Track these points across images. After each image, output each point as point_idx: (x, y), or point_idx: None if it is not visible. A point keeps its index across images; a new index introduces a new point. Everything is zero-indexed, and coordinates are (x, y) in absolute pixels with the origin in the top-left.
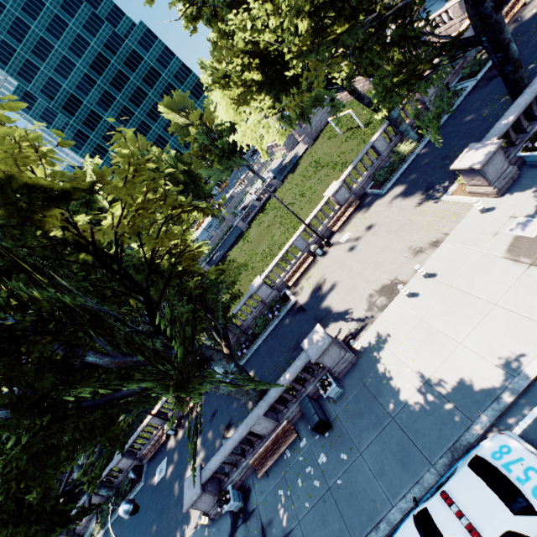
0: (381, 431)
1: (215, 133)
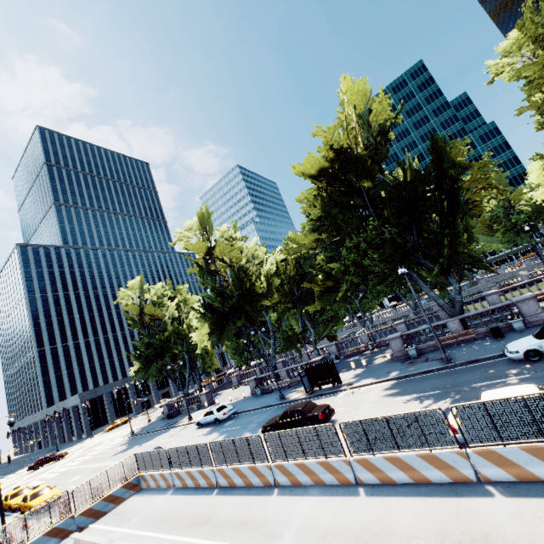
0: None
1: (514, 211)
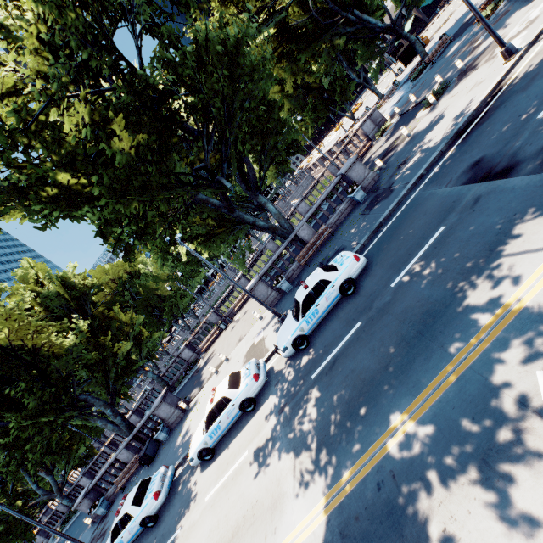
0: (160, 464)
1: None
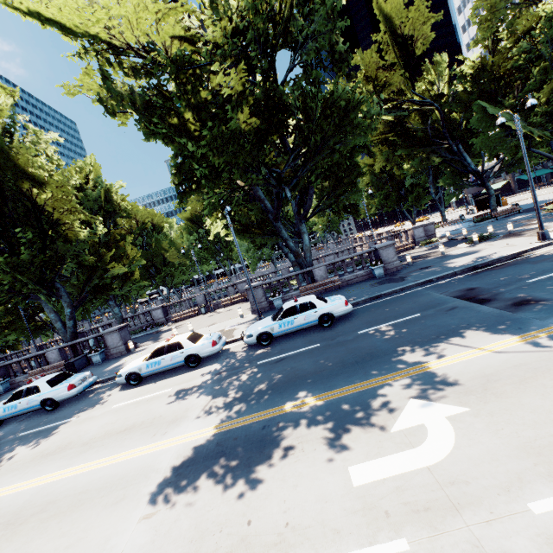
0: None
1: None
